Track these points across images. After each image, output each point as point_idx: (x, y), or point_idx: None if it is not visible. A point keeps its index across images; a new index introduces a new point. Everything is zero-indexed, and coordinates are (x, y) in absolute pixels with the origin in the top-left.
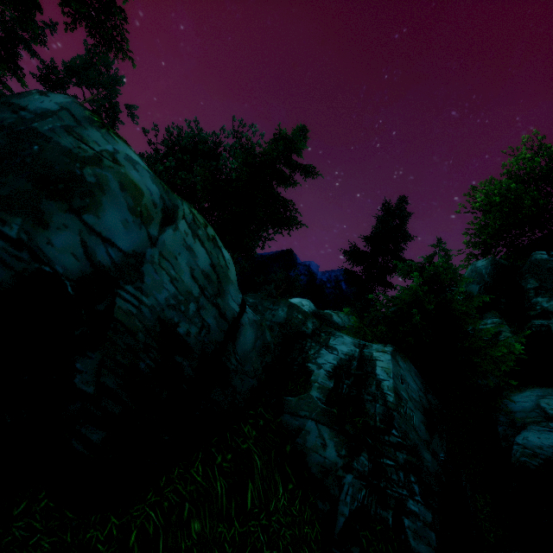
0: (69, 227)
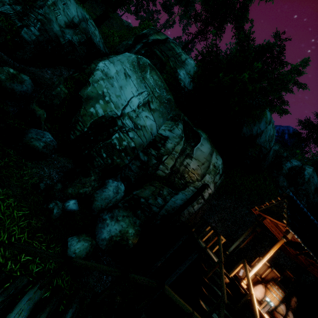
0: (256, 126)
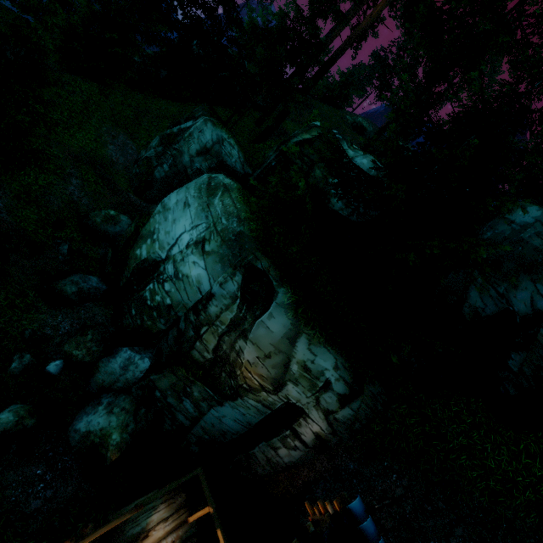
0: (526, 289)
